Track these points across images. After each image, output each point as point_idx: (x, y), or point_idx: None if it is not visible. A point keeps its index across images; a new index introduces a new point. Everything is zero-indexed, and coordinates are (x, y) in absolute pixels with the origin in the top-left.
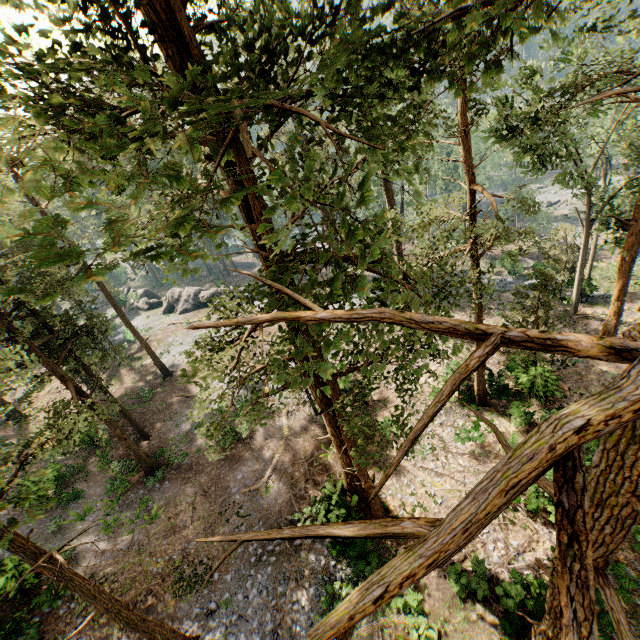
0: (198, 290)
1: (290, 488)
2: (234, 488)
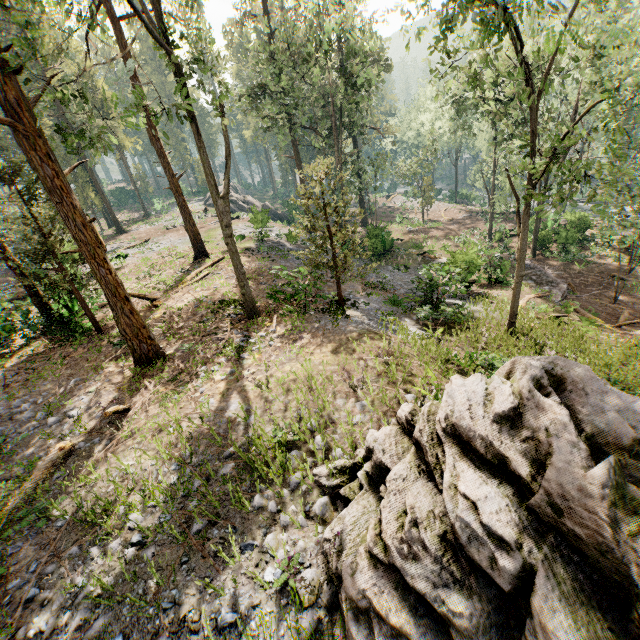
0: None
1: None
2: None
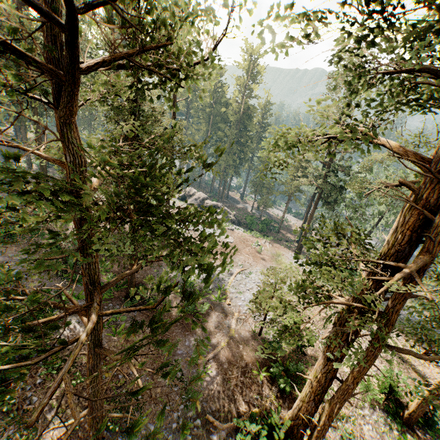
0: (206, 197)
1: (222, 382)
2: (179, 350)
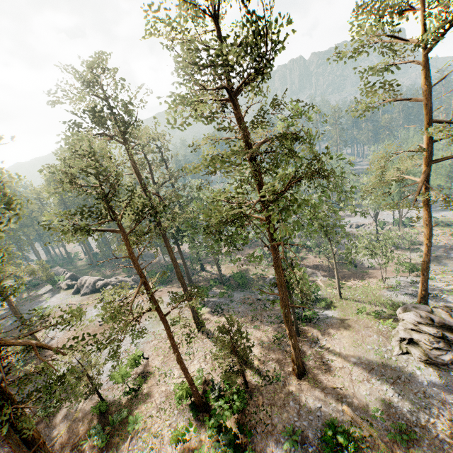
0: (97, 279)
1: None
2: None
